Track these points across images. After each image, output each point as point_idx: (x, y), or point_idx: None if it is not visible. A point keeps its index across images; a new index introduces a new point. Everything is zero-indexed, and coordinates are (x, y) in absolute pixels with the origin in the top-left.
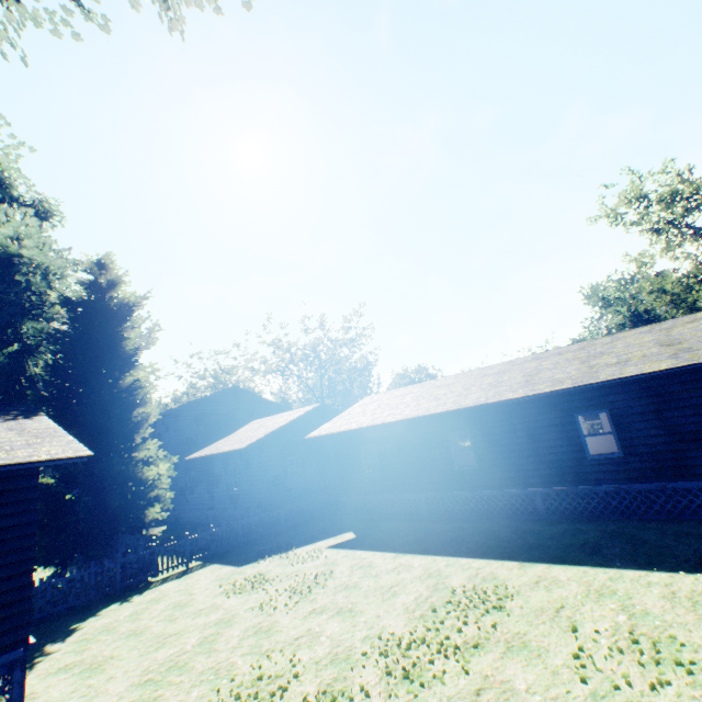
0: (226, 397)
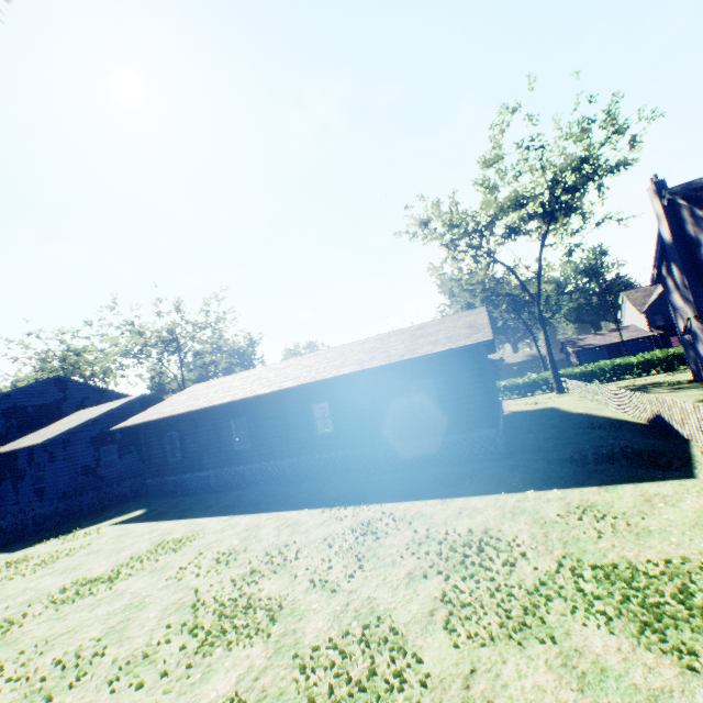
0: (48, 388)
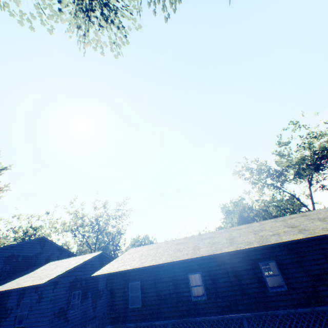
0: (34, 244)
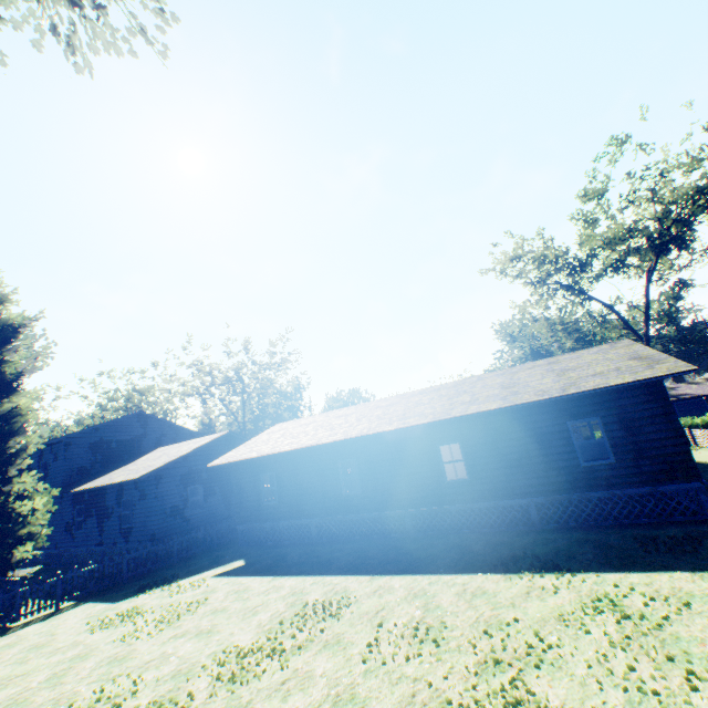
0: (131, 423)
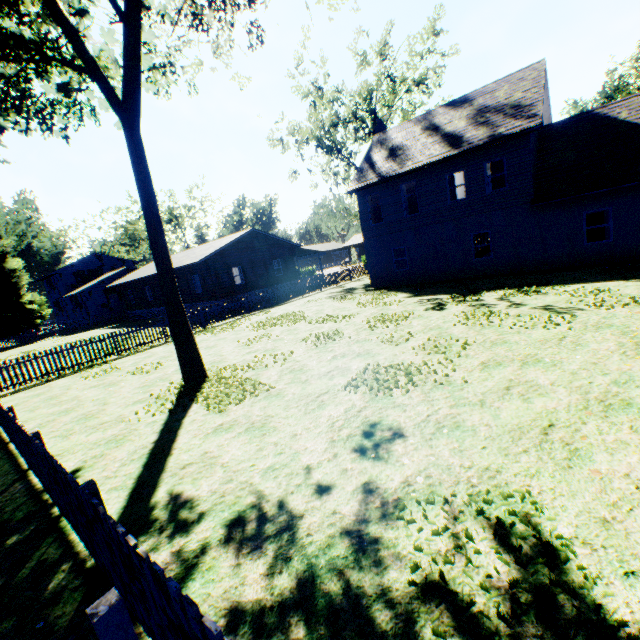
0: (92, 260)
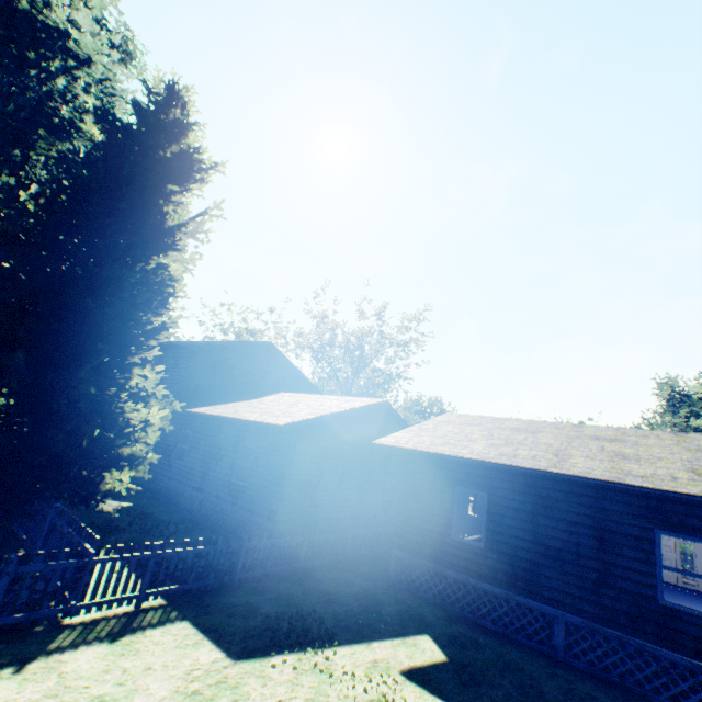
0: (257, 353)
